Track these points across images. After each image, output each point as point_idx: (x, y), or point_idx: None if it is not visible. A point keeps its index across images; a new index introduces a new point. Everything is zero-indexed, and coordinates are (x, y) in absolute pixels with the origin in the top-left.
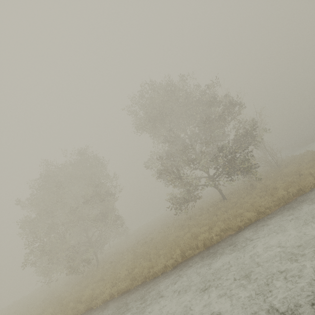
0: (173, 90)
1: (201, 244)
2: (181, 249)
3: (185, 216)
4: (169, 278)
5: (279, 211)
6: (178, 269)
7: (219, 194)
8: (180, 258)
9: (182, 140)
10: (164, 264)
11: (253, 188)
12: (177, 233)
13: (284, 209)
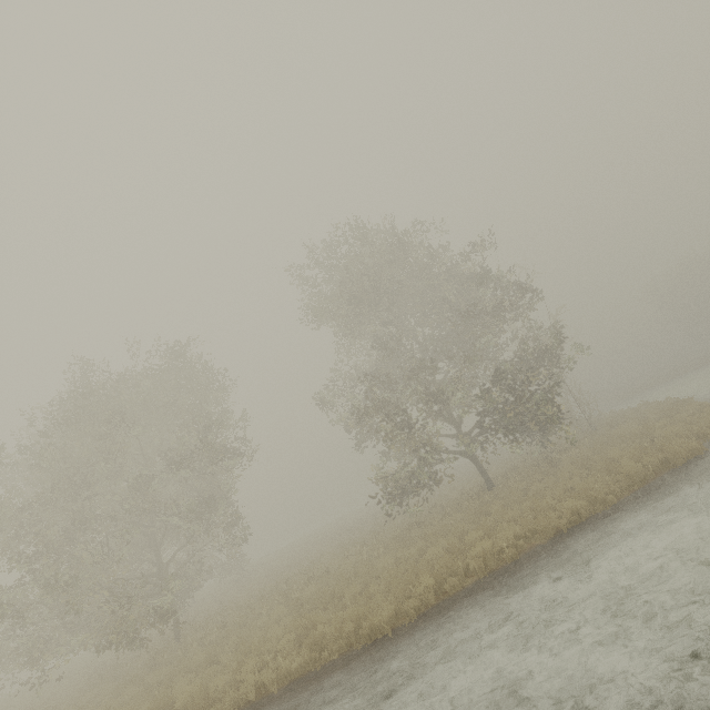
0: (406, 245)
1: (477, 564)
2: (433, 575)
3: (398, 524)
4: (418, 636)
5: (635, 499)
6: (435, 619)
7: (468, 481)
8: (432, 596)
9: (408, 350)
10: (393, 611)
11: (552, 465)
12: (399, 552)
13: (644, 495)
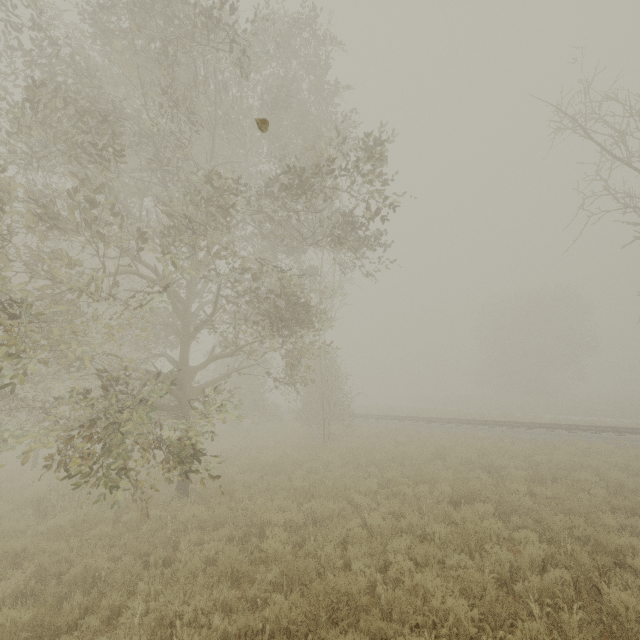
0: None
1: None
2: None
3: None
4: None
5: None
6: None
7: None
8: None
9: None
10: None
11: None
12: None
13: None
